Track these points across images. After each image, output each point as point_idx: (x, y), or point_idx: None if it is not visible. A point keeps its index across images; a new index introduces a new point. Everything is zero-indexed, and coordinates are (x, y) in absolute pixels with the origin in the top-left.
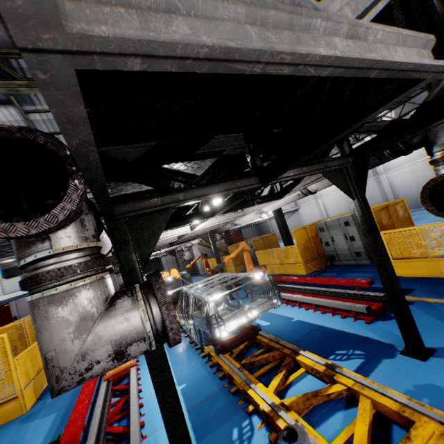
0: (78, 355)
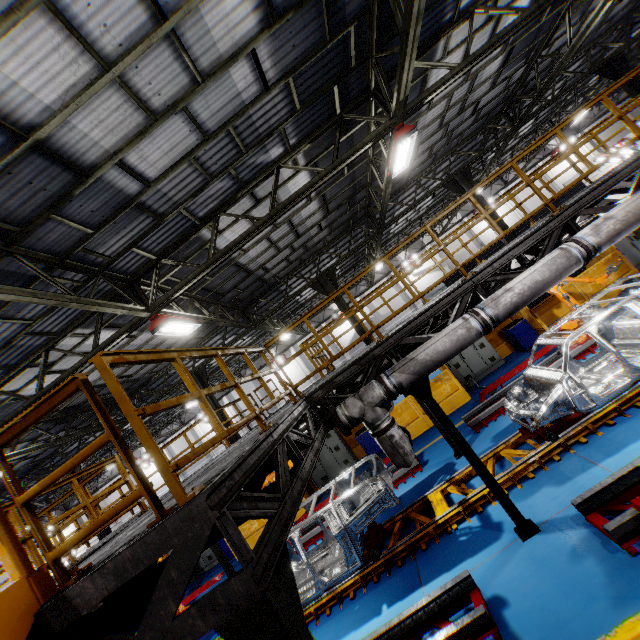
0: None
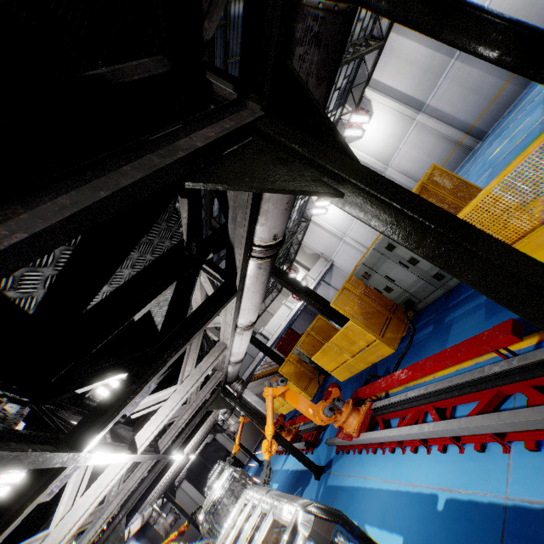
0: None
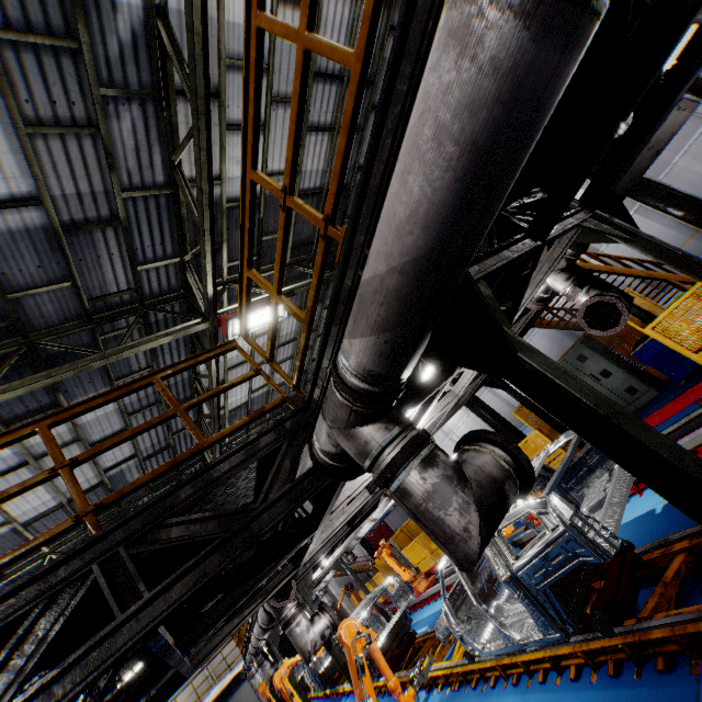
0: (311, 640)
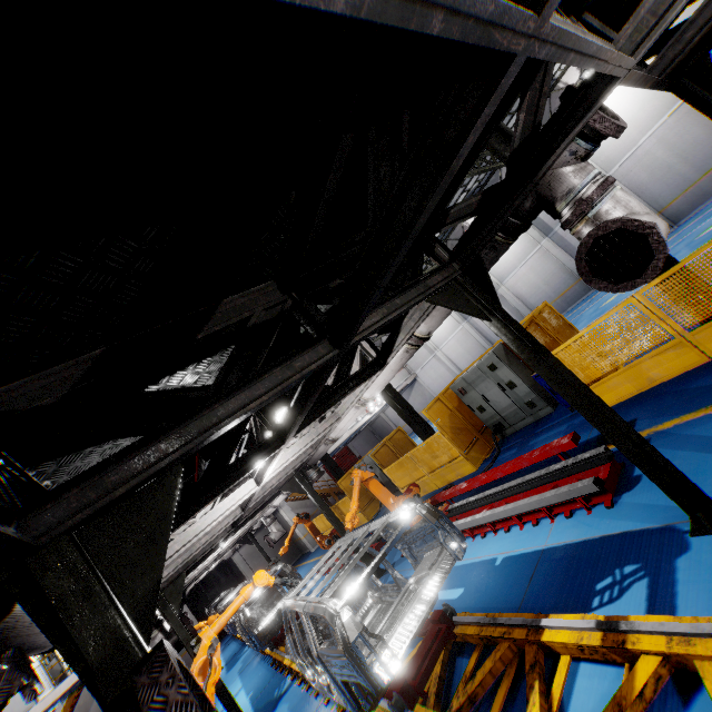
0: None
